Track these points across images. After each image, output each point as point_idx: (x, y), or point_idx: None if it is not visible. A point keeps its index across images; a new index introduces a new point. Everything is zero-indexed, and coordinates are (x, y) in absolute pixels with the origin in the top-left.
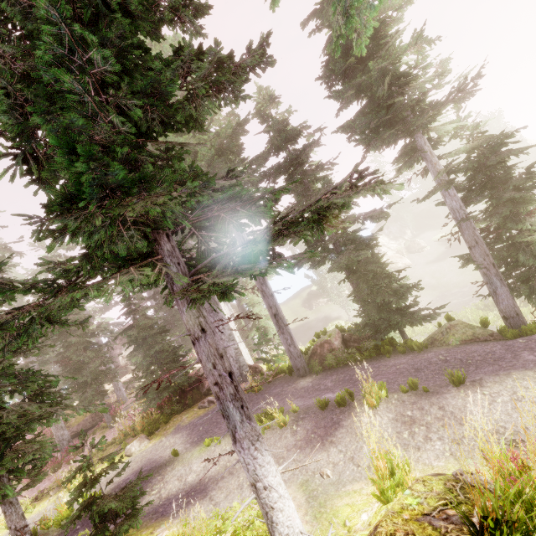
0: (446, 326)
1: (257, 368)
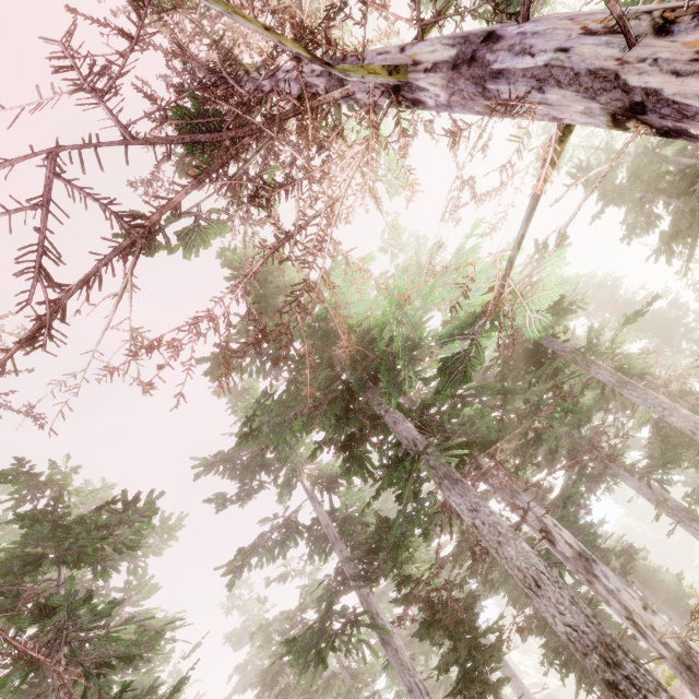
0: None
1: None
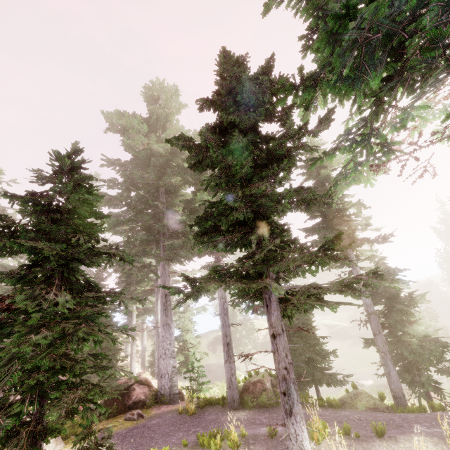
0: (354, 392)
1: (180, 394)
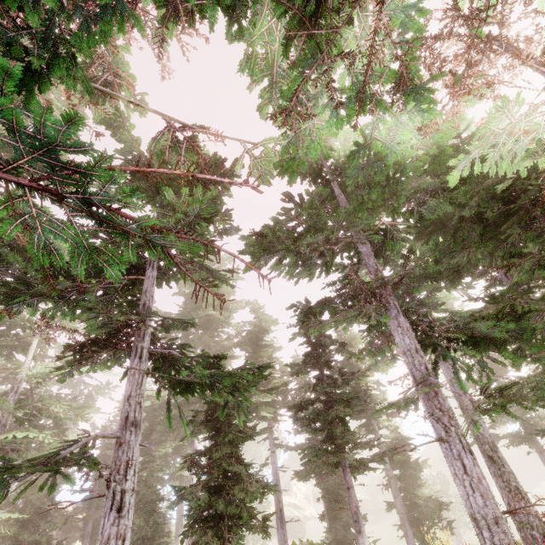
0: None
1: None
